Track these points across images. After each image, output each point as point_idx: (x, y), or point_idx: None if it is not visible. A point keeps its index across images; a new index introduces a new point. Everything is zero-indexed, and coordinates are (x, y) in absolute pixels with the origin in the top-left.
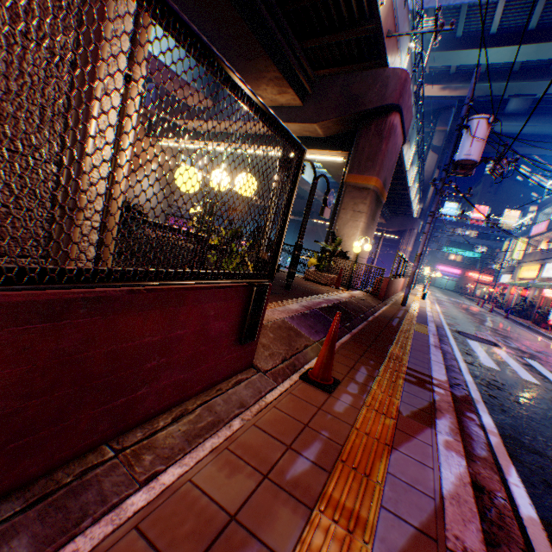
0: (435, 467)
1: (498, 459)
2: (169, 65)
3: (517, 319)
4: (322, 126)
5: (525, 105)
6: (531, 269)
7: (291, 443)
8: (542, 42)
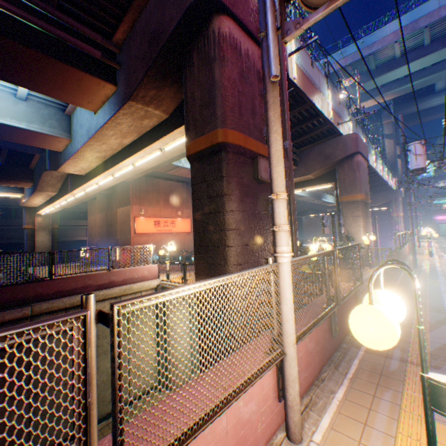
0: None
1: None
2: None
3: None
4: (312, 174)
5: None
6: None
7: None
8: (440, 50)
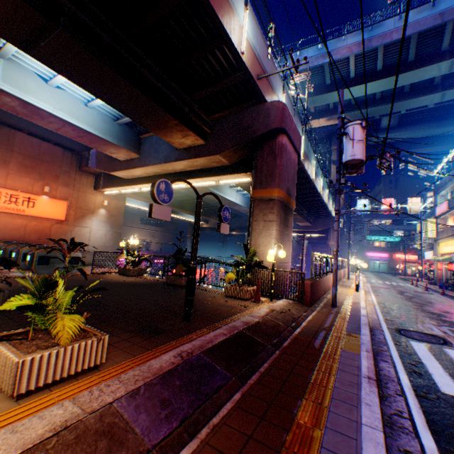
0: None
1: None
2: (92, 131)
3: (453, 294)
4: (224, 155)
5: (394, 121)
6: (448, 244)
7: None
8: (391, 76)
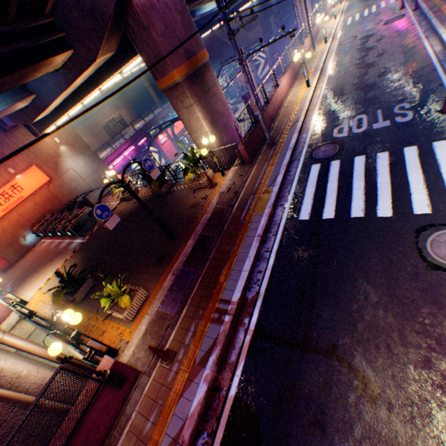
0: (192, 399)
1: (240, 357)
2: None
3: (427, 4)
4: (102, 55)
5: None
6: None
7: (148, 415)
8: None
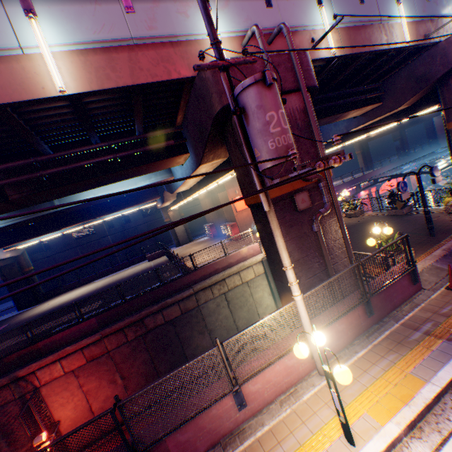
0: None
1: None
2: None
3: None
4: (403, 106)
5: None
6: None
7: (441, 306)
8: None
